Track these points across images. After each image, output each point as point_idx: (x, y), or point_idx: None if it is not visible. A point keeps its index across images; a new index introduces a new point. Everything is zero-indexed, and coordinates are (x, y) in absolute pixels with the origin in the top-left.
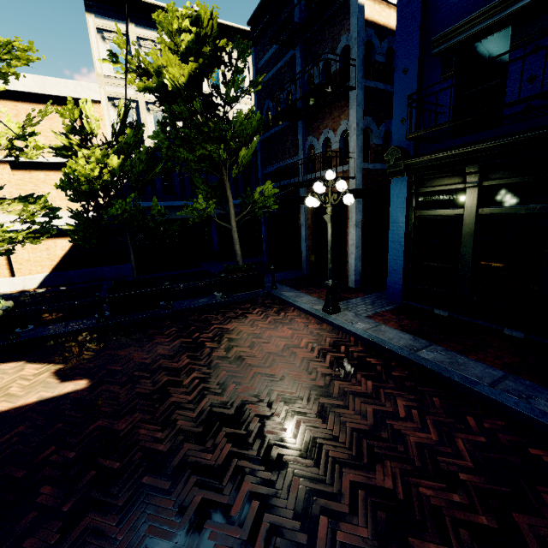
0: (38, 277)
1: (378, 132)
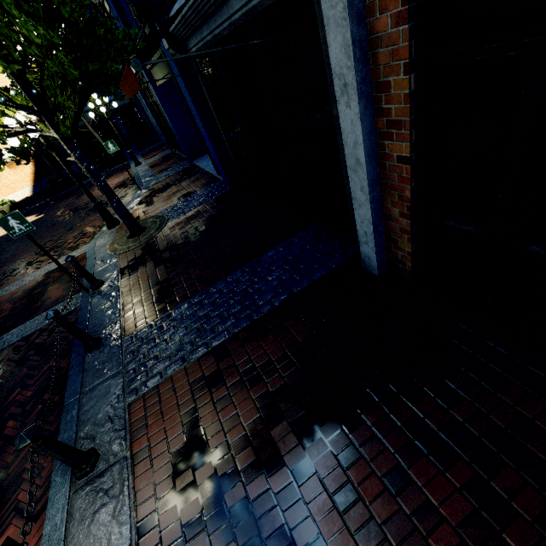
0: (28, 189)
1: None
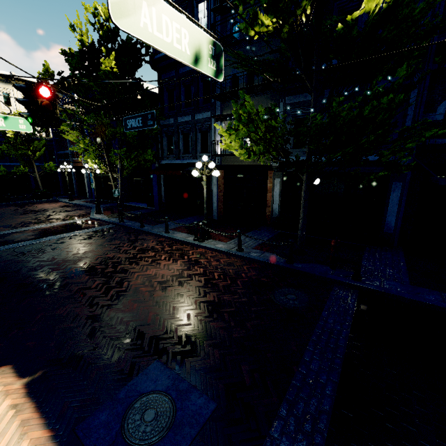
0: None
1: None
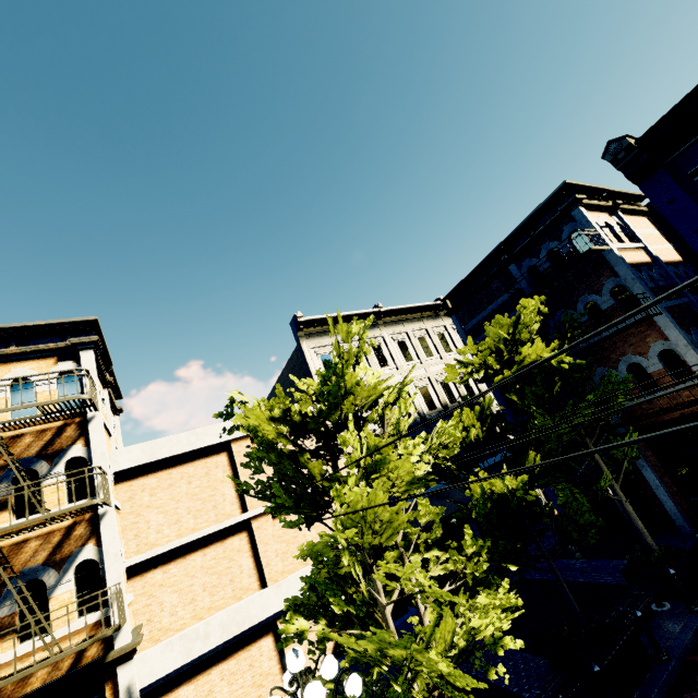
0: None
1: (695, 340)
